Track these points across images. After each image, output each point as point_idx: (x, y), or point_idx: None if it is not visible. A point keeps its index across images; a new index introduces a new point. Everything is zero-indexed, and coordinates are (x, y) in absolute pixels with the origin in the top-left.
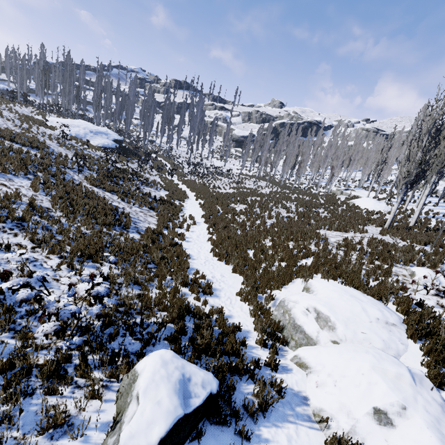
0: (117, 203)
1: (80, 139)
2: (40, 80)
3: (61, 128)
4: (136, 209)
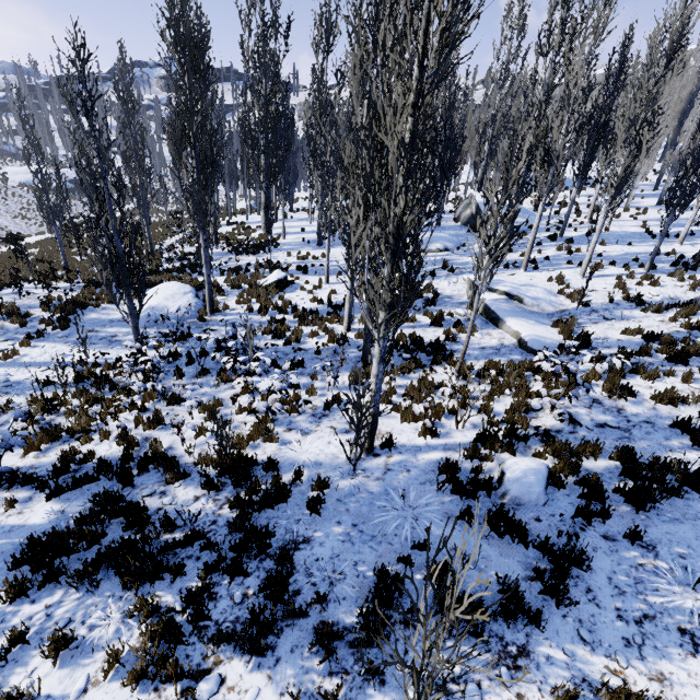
0: (19, 226)
1: (29, 185)
2: (1, 128)
3: (14, 178)
4: (33, 229)
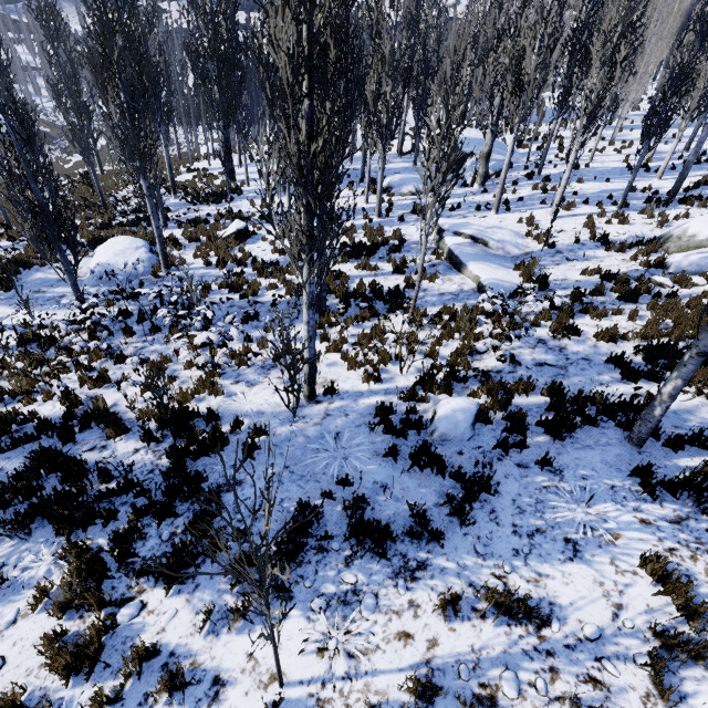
0: None
1: None
2: None
3: None
4: None
